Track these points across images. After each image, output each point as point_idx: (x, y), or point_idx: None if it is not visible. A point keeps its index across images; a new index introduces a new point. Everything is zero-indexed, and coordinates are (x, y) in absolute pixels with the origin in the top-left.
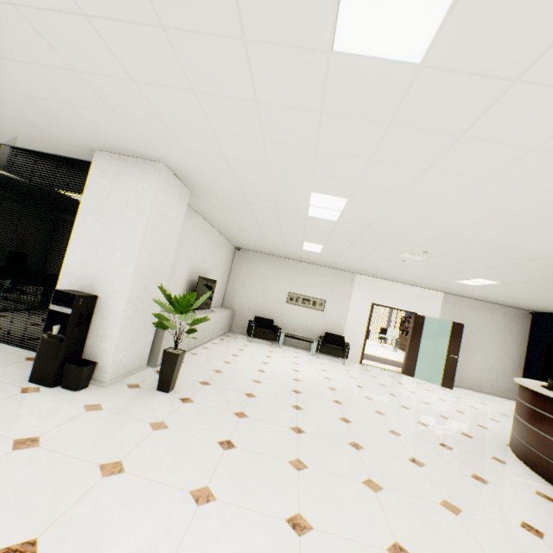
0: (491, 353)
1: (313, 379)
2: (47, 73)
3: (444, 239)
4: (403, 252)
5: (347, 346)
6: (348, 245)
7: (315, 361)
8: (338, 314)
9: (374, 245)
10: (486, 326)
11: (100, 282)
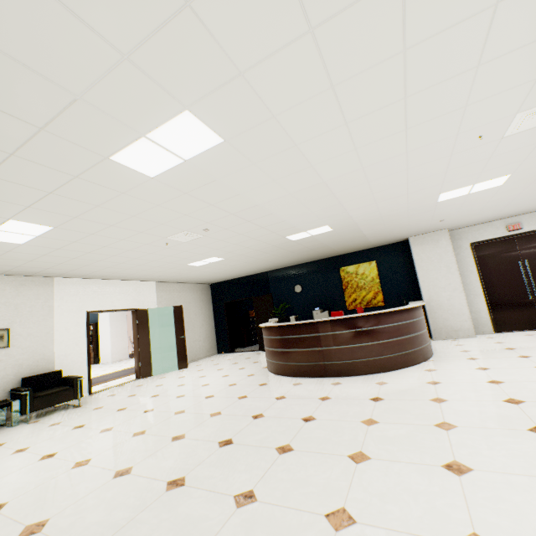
0: (197, 324)
1: (98, 444)
2: None
3: (245, 212)
4: (180, 232)
5: (79, 379)
6: (110, 225)
7: (40, 427)
8: (39, 343)
9: (155, 223)
10: (190, 303)
11: None
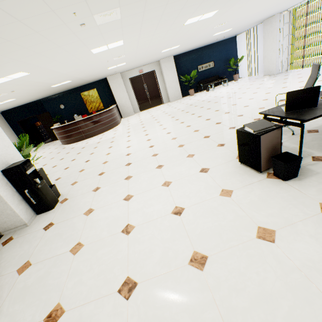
0: None
1: None
2: (20, 26)
3: (33, 84)
4: None
5: None
6: None
7: None
8: None
9: None
10: None
11: (4, 157)
